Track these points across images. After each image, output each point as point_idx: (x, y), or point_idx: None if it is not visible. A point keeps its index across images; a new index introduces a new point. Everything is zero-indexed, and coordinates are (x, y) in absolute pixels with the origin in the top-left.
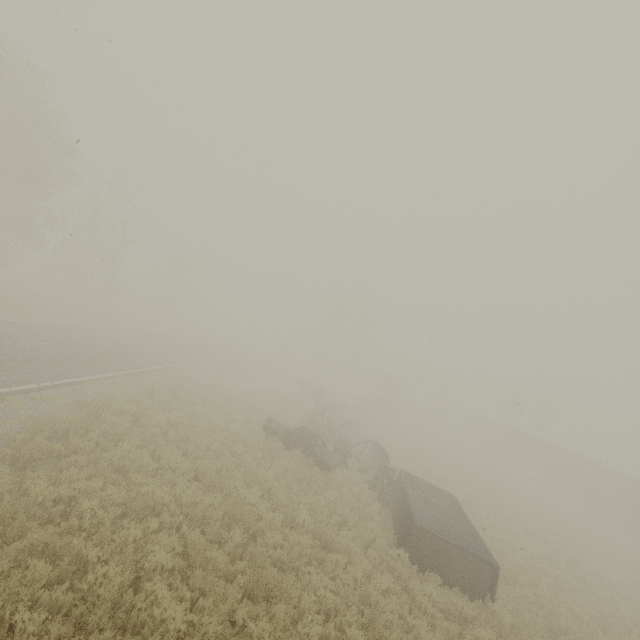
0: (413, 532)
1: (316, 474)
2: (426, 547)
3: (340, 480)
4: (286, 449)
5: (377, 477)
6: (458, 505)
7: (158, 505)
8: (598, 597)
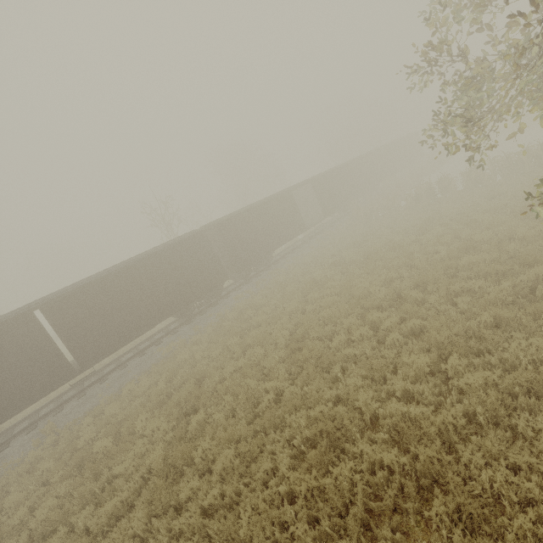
0: None
1: None
2: None
3: None
4: None
5: None
6: None
7: None
8: None
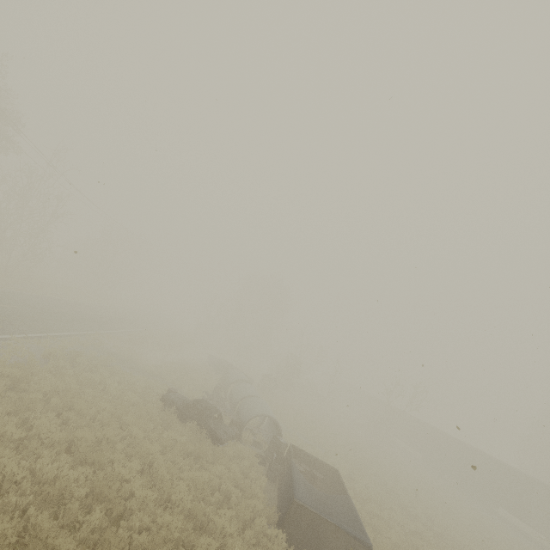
0: (293, 510)
1: (206, 447)
2: (304, 526)
3: (231, 454)
4: (181, 421)
5: (269, 451)
6: (340, 480)
7: (7, 482)
8: None
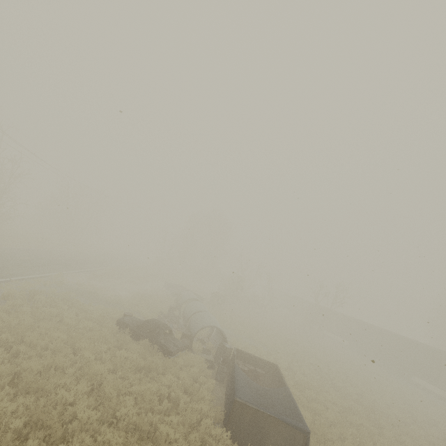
0: (235, 408)
1: (157, 361)
2: (247, 421)
3: (181, 363)
4: (136, 340)
5: (216, 356)
6: (280, 374)
7: None
8: (390, 439)
